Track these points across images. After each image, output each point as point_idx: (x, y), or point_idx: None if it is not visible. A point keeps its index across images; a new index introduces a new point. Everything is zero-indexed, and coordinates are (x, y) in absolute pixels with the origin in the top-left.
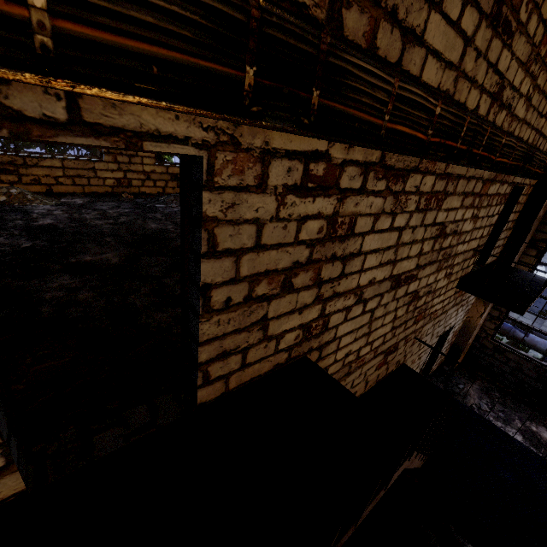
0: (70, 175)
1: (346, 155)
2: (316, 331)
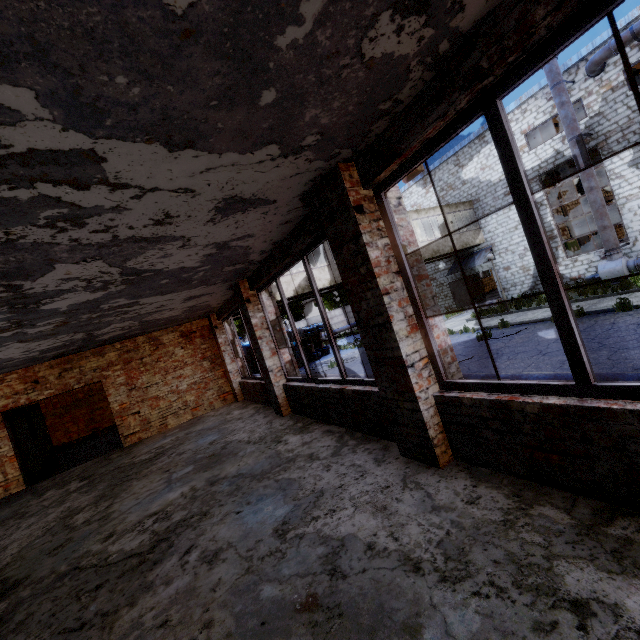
0: None
1: None
2: None
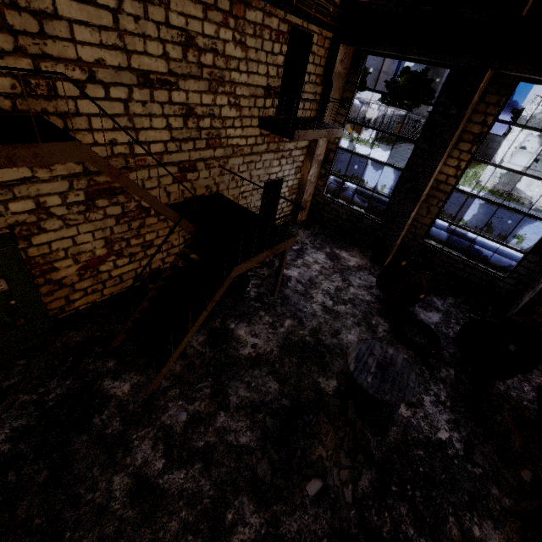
0: None
1: None
2: (42, 91)
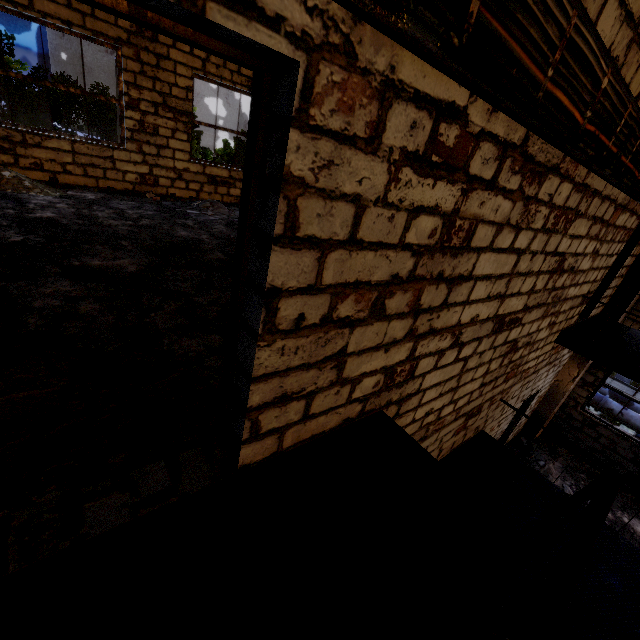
0: (81, 163)
1: (486, 123)
2: (400, 378)
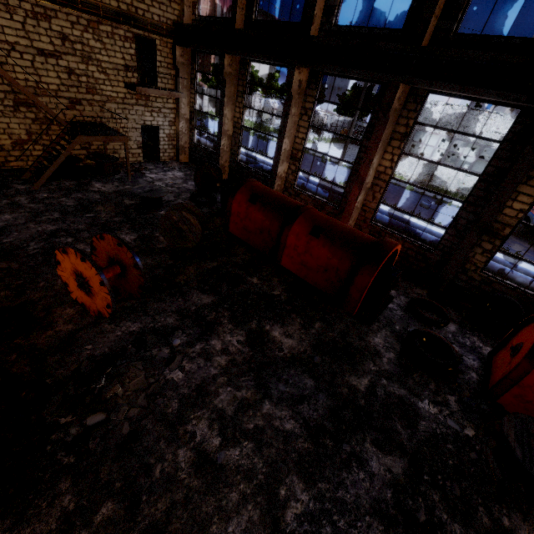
0: None
1: None
2: None
